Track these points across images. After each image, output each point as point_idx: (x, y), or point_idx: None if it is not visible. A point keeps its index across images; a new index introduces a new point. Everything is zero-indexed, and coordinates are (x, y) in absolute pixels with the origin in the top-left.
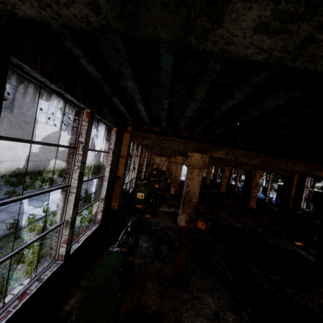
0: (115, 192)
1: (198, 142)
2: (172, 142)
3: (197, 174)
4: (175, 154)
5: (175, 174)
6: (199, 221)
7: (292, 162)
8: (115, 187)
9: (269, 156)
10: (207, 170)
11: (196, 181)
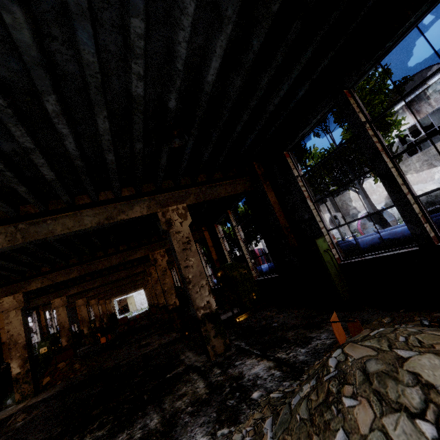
0: (5, 353)
1: (63, 290)
2: (37, 301)
3: (62, 310)
4: (75, 300)
5: (82, 316)
6: (101, 338)
7: (117, 274)
8: (4, 350)
9: (102, 278)
10: (146, 291)
11: (63, 314)
